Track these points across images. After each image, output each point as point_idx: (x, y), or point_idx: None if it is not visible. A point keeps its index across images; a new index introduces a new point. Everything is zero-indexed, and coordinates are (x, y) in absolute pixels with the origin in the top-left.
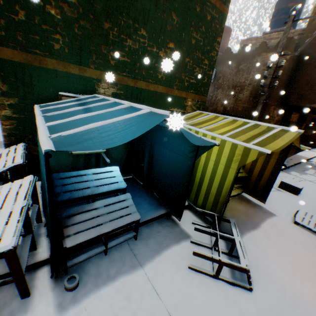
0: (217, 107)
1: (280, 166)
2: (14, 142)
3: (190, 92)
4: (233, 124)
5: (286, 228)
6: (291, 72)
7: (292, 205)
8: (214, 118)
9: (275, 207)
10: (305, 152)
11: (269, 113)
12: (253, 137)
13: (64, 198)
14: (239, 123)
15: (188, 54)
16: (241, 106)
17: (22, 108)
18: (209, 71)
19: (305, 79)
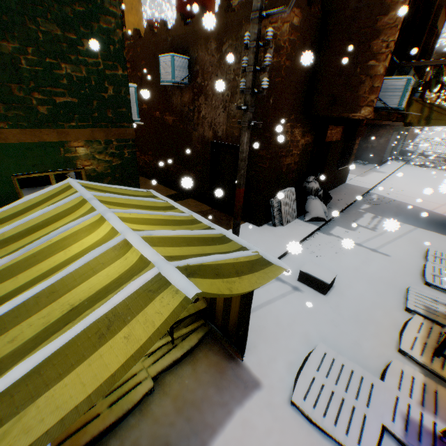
0: (203, 132)
1: (250, 297)
2: None
3: (72, 125)
4: (87, 237)
5: (269, 431)
6: (312, 52)
7: (308, 331)
8: (74, 207)
9: (271, 351)
10: (368, 177)
11: (285, 136)
12: (57, 325)
13: None
14: (103, 231)
15: (4, 28)
16: (238, 128)
17: None
18: (111, 70)
19: (337, 65)
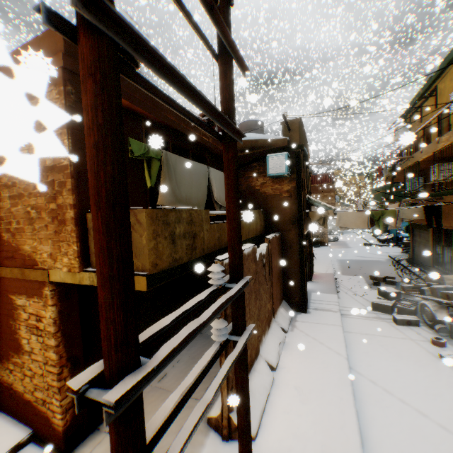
0: None
1: None
2: (384, 232)
3: None
4: None
5: None
6: None
7: None
8: None
9: None
10: None
11: None
12: None
13: (397, 236)
14: None
15: None
16: None
17: (386, 226)
18: None
19: None
